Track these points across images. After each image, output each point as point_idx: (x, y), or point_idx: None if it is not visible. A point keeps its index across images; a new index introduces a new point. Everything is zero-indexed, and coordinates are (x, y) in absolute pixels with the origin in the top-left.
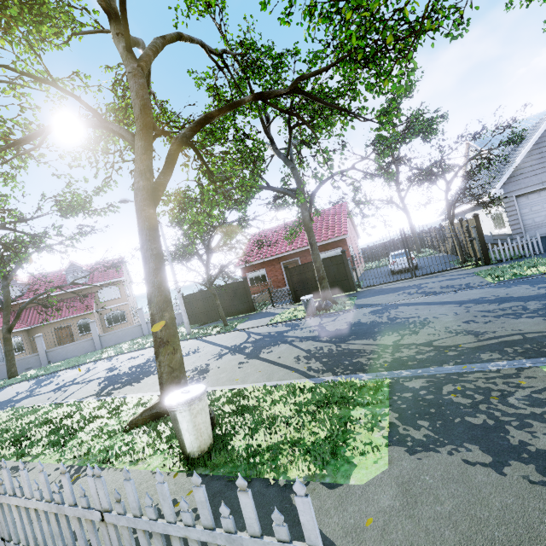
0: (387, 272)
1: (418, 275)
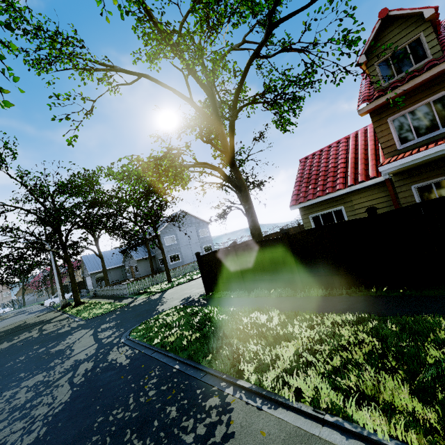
0: None
1: None
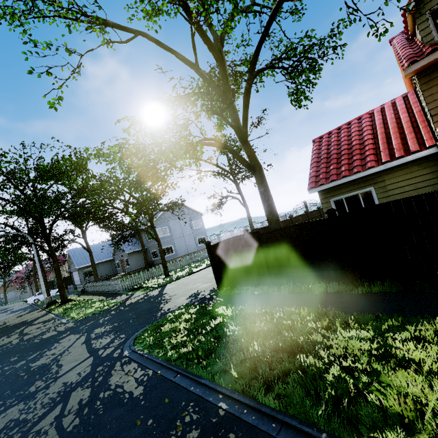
0: None
1: None
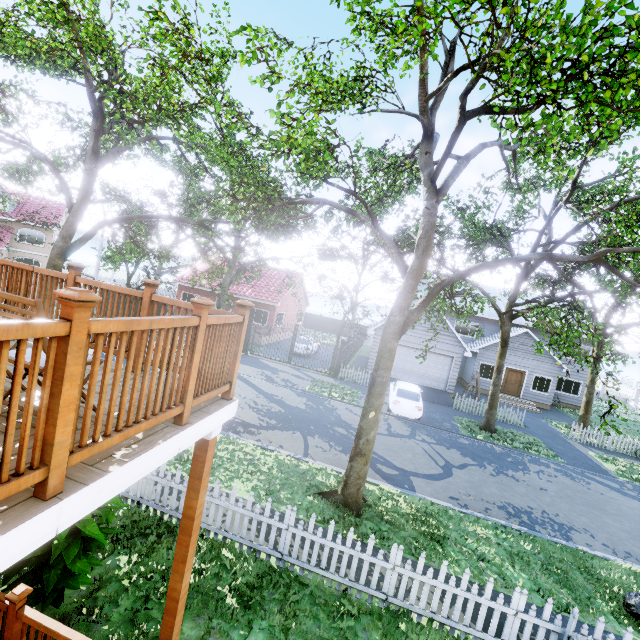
0: None
1: (292, 364)
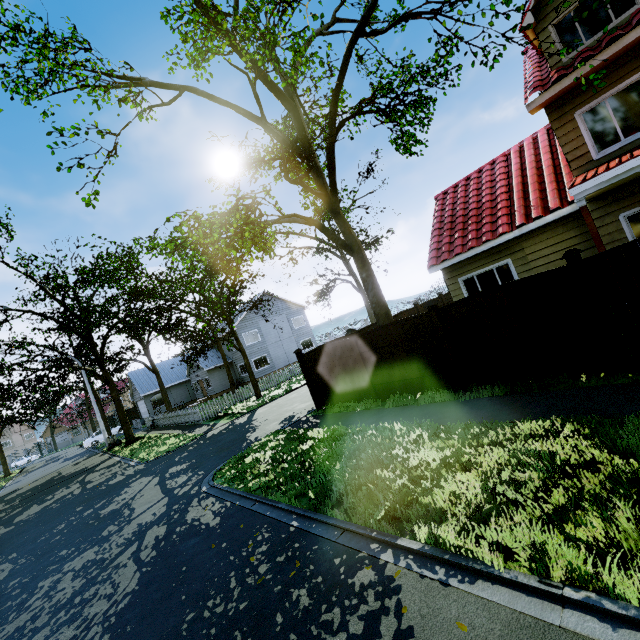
0: None
1: None
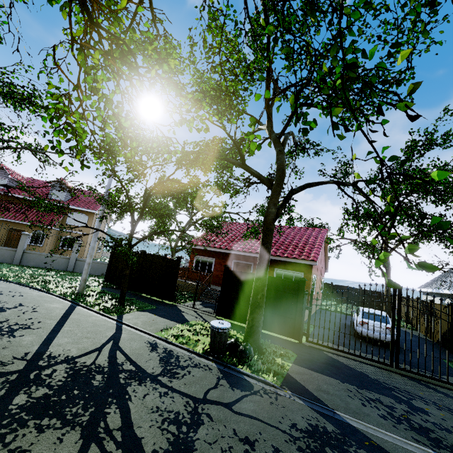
0: (348, 328)
1: (401, 367)
